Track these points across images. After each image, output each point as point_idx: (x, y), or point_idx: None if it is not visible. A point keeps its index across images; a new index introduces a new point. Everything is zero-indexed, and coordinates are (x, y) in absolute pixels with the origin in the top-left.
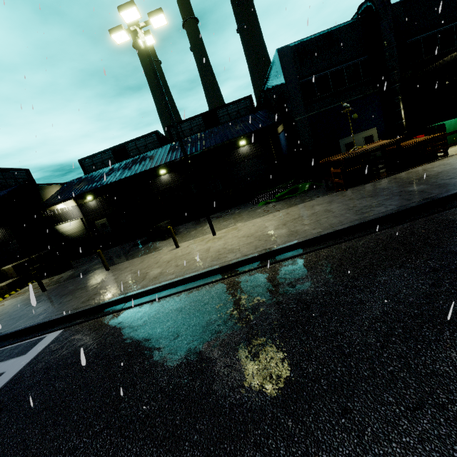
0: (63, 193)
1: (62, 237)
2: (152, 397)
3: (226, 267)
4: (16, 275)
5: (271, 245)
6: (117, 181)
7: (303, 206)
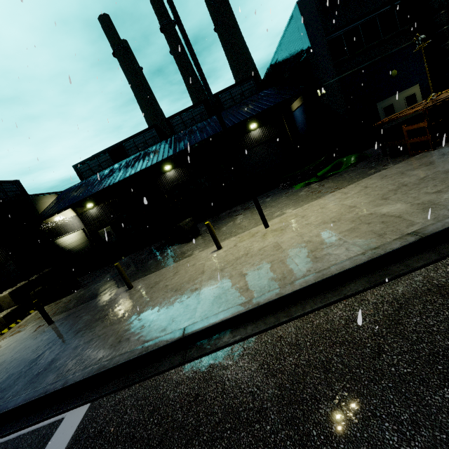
0: (61, 202)
1: (64, 252)
2: None
3: (350, 271)
4: (15, 303)
5: (412, 228)
6: (121, 181)
7: (380, 175)
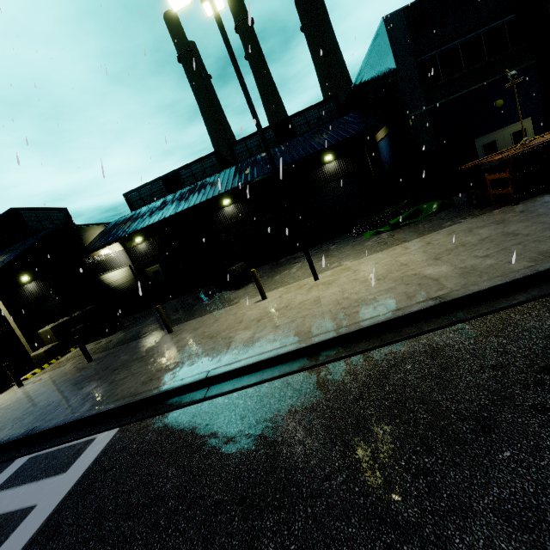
0: (108, 234)
1: (108, 289)
2: None
3: (367, 329)
4: (56, 339)
5: (439, 292)
6: (172, 216)
7: (449, 231)
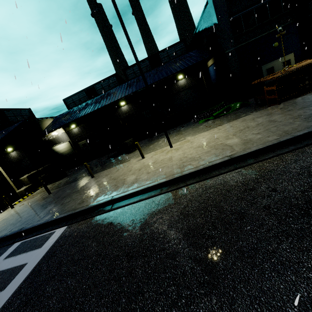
0: (55, 123)
1: (57, 155)
2: (166, 311)
3: (193, 173)
4: (30, 182)
5: (231, 153)
6: (92, 112)
7: (242, 119)
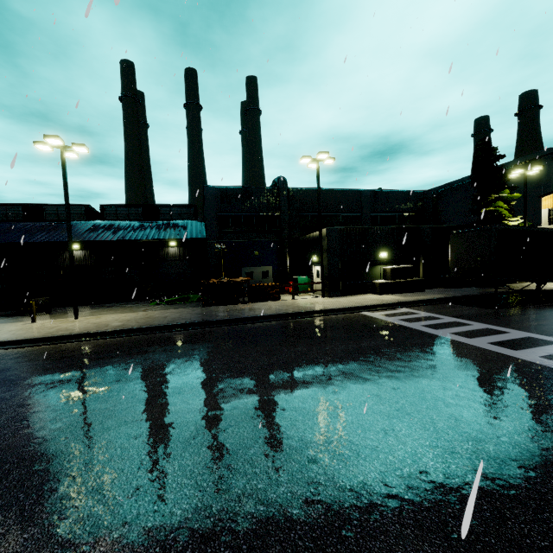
0: None
1: None
2: None
3: (48, 338)
4: None
5: (95, 330)
6: (8, 243)
7: (165, 311)
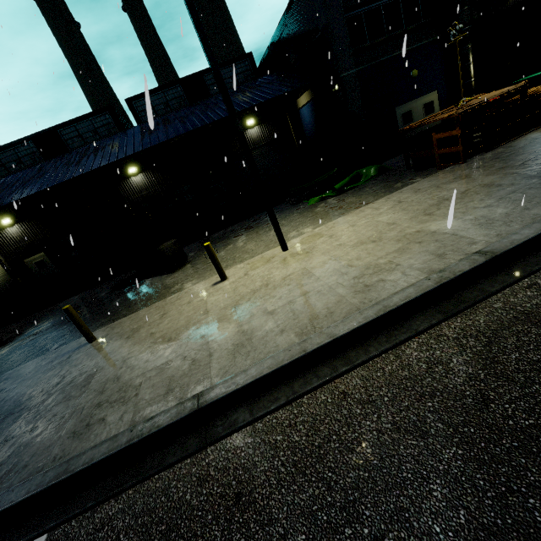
0: None
1: None
2: None
3: (417, 300)
4: None
5: (475, 246)
6: (60, 184)
7: (413, 189)
